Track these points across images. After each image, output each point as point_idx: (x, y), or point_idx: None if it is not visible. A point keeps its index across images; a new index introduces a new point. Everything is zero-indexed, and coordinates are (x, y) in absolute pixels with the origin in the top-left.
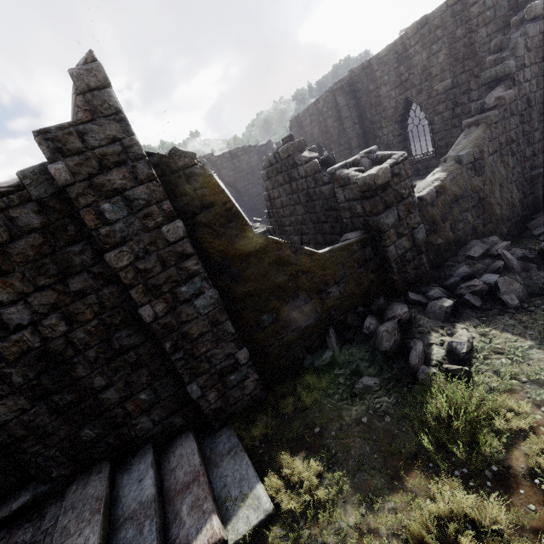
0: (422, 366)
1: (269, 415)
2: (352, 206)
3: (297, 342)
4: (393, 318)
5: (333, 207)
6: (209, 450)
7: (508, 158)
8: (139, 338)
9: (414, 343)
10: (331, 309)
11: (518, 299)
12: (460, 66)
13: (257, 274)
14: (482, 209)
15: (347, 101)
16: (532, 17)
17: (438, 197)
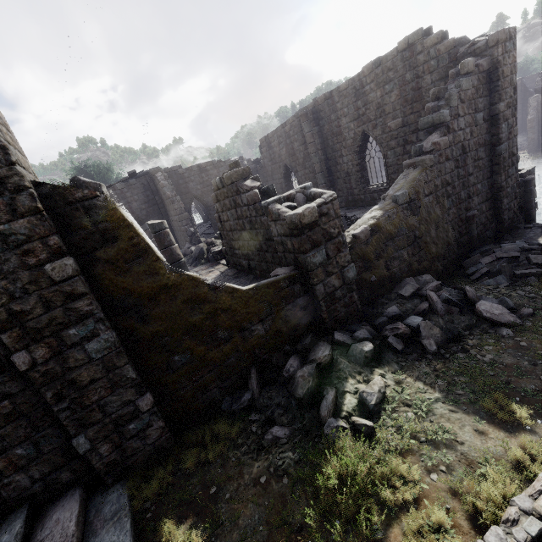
0: (329, 419)
1: (169, 469)
2: (284, 241)
3: (214, 383)
4: (313, 361)
5: (272, 238)
6: (94, 512)
7: (444, 200)
8: (17, 385)
9: (327, 392)
10: (254, 348)
11: (436, 345)
12: (409, 107)
13: (169, 313)
14: (417, 247)
15: (311, 128)
16: (465, 72)
17: (372, 235)
